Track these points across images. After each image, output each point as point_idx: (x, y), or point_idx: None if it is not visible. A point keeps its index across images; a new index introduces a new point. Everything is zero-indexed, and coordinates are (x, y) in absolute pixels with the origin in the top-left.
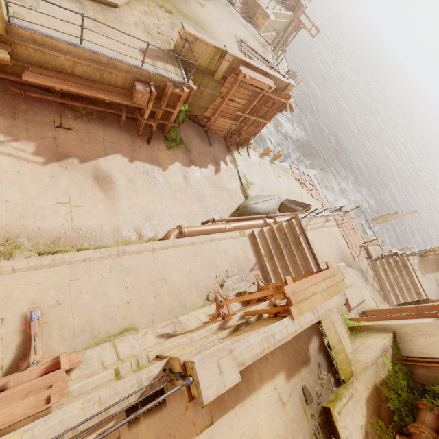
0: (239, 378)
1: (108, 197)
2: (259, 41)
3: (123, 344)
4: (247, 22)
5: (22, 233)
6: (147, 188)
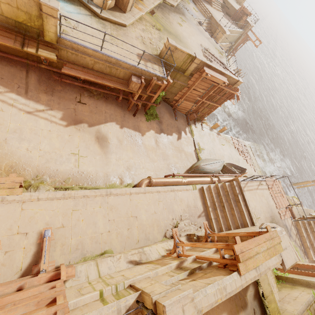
0: None
1: (104, 151)
2: (217, 49)
3: (103, 264)
4: (210, 36)
5: (46, 172)
6: (130, 147)
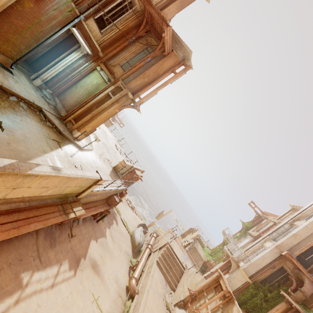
0: None
1: (101, 278)
2: (116, 140)
3: None
4: (108, 129)
5: None
6: (107, 257)
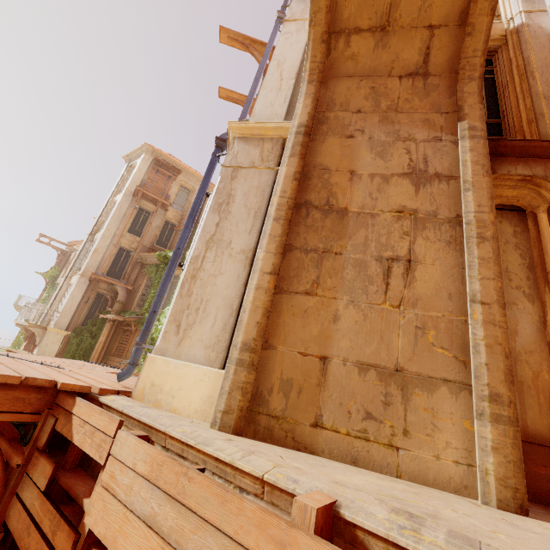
0: None
1: None
2: None
3: None
4: None
5: None
6: None
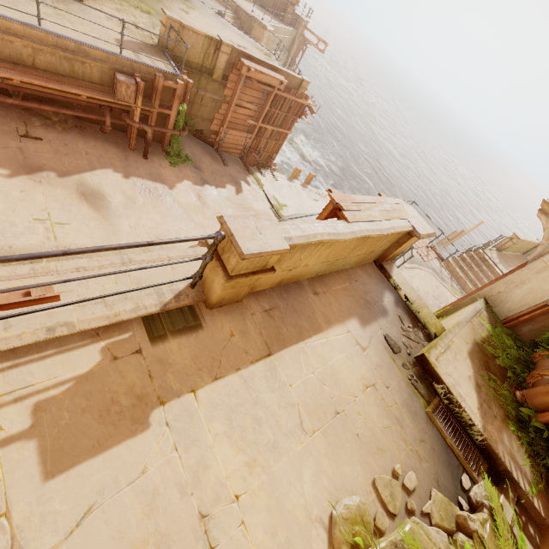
0: (287, 246)
1: (102, 215)
2: (260, 50)
3: None
4: (242, 32)
5: None
6: (152, 207)
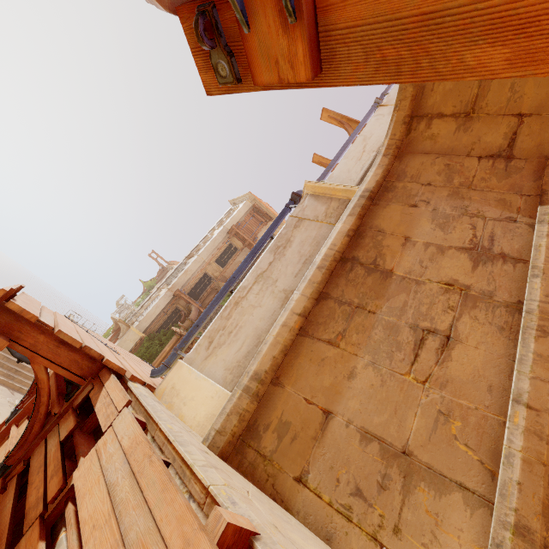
0: None
1: None
2: None
3: None
4: None
5: None
6: None
